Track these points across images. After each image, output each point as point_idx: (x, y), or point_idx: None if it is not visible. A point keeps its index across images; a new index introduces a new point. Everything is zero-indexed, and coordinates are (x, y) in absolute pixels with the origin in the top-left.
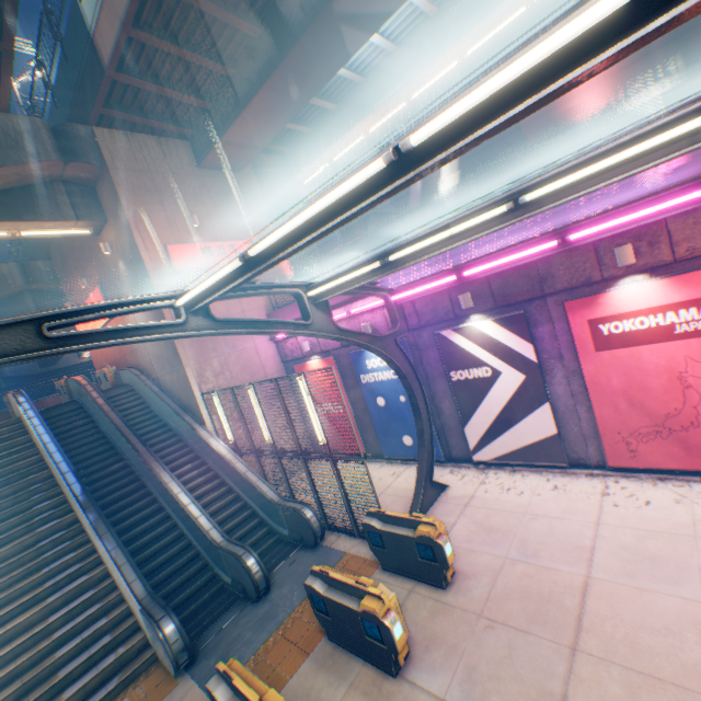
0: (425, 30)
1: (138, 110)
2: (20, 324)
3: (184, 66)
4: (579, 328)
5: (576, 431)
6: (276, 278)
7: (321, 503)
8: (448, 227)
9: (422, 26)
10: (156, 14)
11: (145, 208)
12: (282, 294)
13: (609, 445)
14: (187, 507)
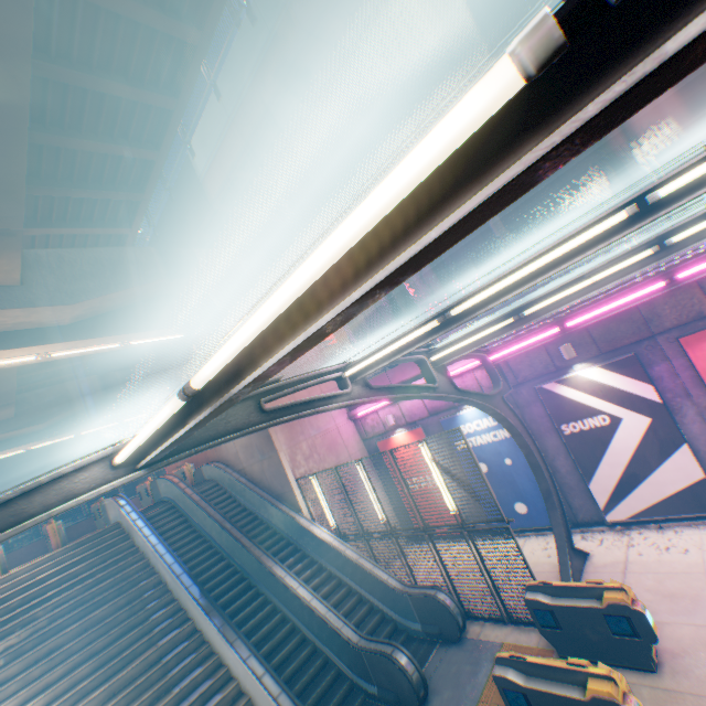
0: None
1: (227, 231)
2: (244, 401)
3: (270, 192)
4: (702, 361)
5: None
6: (345, 359)
7: (453, 586)
8: (582, 277)
9: None
10: (256, 158)
11: (235, 309)
12: (408, 361)
13: None
14: (311, 603)
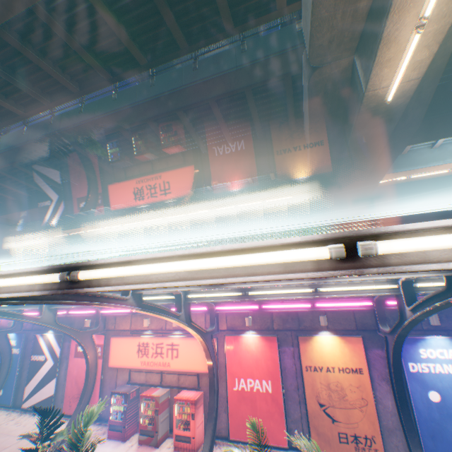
0: (111, 212)
1: None
2: None
3: None
4: (74, 345)
5: (62, 393)
6: None
7: None
8: None
9: (111, 210)
10: None
11: None
12: None
13: (67, 401)
14: None
